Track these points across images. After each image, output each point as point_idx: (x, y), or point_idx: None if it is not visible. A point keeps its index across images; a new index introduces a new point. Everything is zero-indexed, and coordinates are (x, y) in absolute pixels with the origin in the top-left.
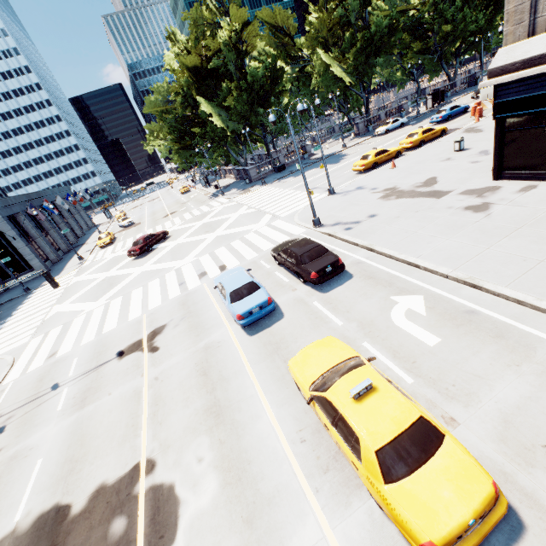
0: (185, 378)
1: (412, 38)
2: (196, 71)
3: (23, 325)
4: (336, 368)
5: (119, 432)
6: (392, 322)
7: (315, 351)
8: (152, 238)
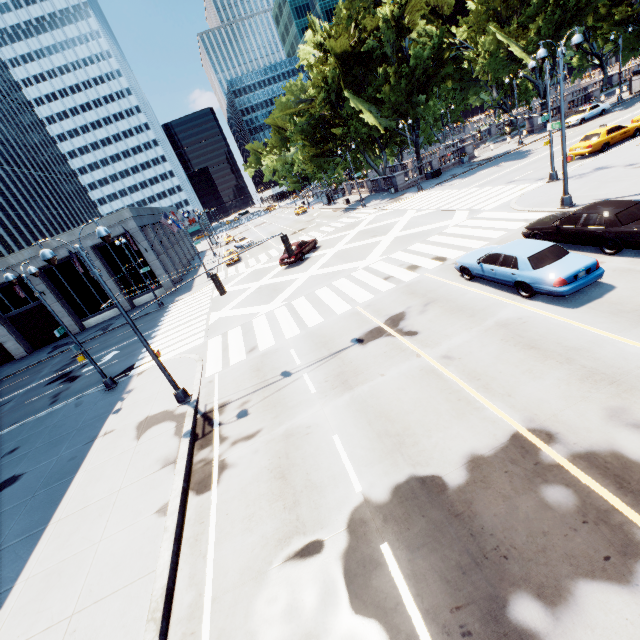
0: (499, 353)
1: (609, 6)
2: (344, 59)
3: (183, 331)
4: None
5: (443, 407)
6: None
7: None
8: (304, 245)
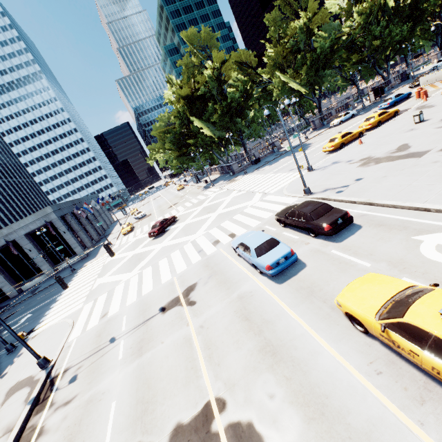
0: (229, 324)
1: (348, 54)
2: (189, 99)
3: (75, 295)
4: (395, 297)
5: (181, 375)
6: (424, 258)
7: (362, 286)
8: (165, 222)
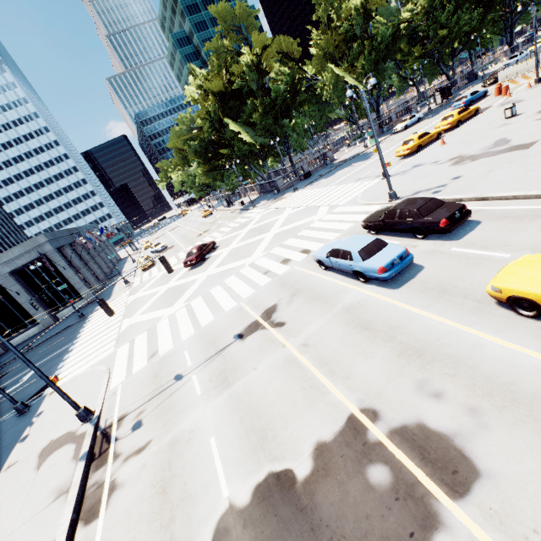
0: (343, 337)
1: (410, 46)
2: (221, 96)
3: (97, 341)
4: None
5: (299, 395)
6: None
7: (524, 266)
8: (204, 248)
